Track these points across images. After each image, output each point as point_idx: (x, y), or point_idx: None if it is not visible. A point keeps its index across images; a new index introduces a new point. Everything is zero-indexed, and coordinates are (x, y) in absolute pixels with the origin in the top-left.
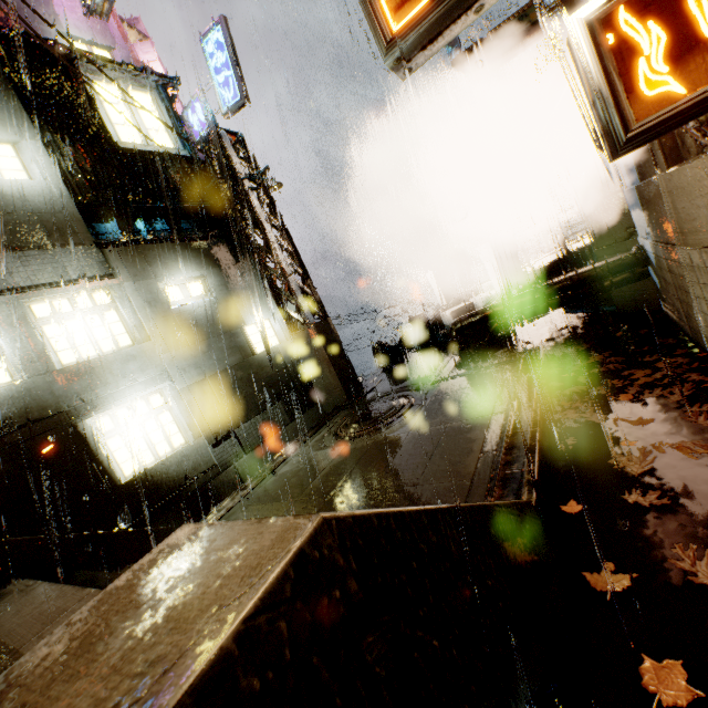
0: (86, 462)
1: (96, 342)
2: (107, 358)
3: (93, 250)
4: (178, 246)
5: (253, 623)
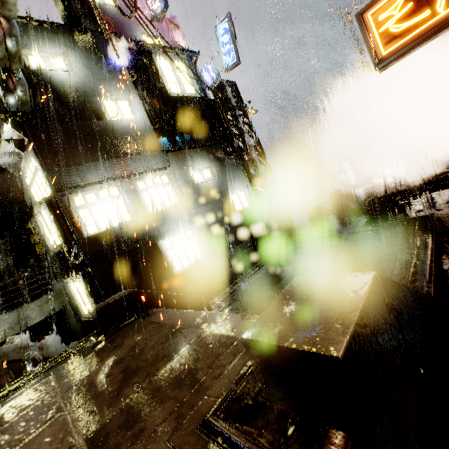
0: (161, 262)
1: (163, 202)
2: (168, 211)
3: (161, 154)
4: (199, 150)
5: (370, 295)
